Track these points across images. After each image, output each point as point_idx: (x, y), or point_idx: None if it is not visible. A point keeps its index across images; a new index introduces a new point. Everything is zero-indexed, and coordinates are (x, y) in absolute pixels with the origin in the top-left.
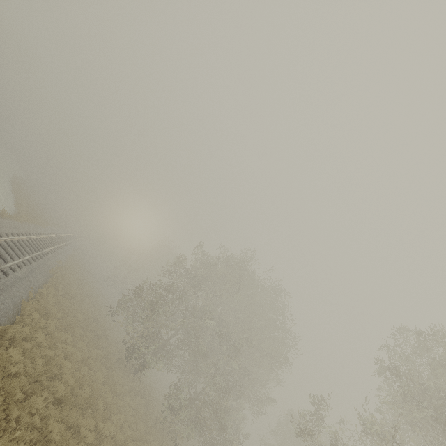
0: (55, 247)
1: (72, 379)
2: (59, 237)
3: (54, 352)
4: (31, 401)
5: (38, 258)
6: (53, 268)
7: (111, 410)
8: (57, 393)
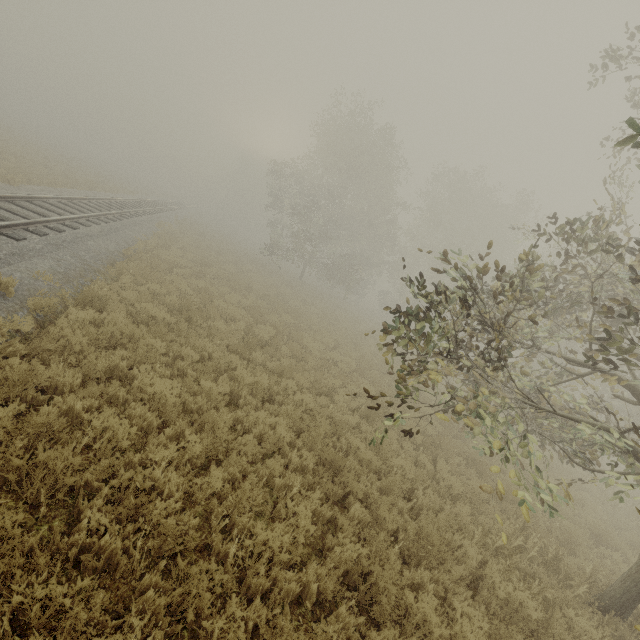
0: None
1: None
2: (89, 205)
3: None
4: None
5: None
6: None
7: None
8: None
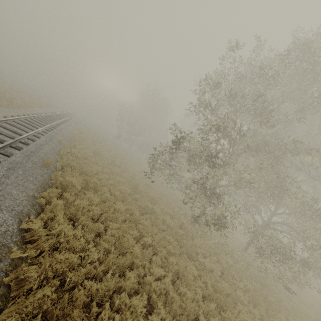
0: (47, 126)
1: None
2: (54, 116)
3: None
4: None
5: (7, 153)
6: (46, 158)
7: None
8: None
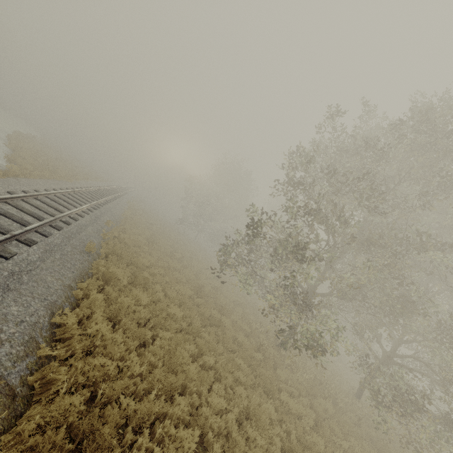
0: (94, 203)
1: None
2: (103, 191)
3: None
4: None
5: (46, 233)
6: (89, 242)
7: None
8: None
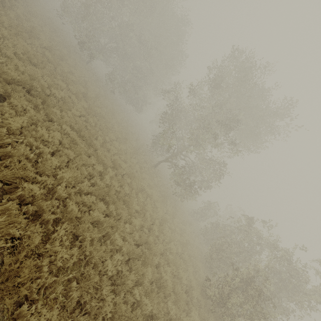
0: None
1: (48, 42)
2: None
3: (31, 25)
4: (32, 40)
5: None
6: None
7: (76, 68)
8: (43, 45)
